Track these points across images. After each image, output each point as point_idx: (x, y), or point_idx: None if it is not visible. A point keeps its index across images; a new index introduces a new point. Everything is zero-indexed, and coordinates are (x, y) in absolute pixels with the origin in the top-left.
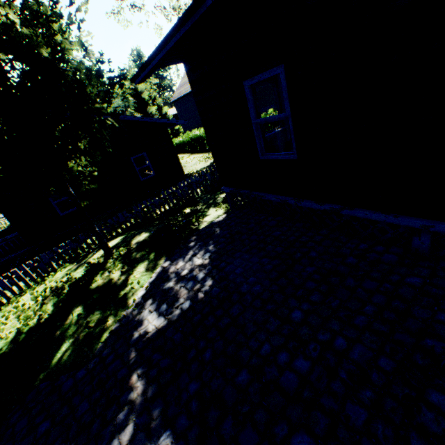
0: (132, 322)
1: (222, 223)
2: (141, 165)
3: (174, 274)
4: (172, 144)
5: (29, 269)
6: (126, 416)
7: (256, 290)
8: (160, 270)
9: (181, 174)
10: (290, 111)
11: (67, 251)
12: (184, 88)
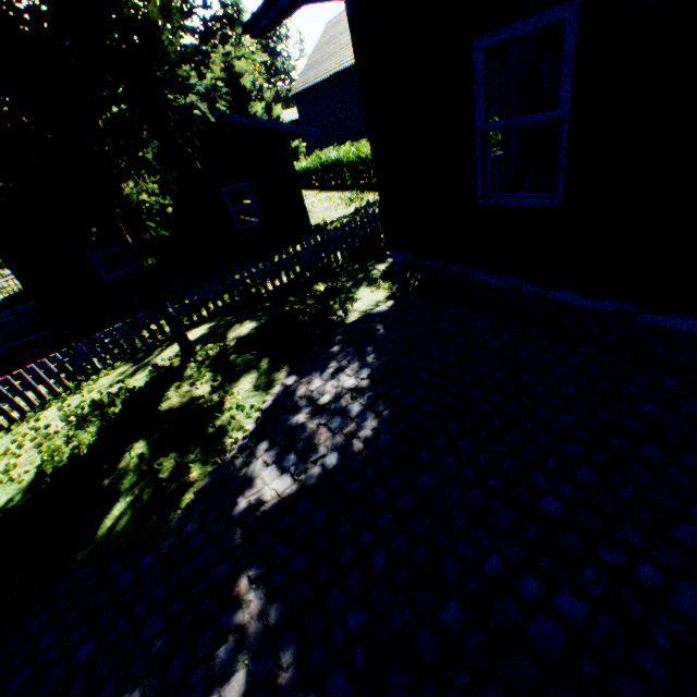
0: (234, 479)
1: (387, 316)
2: (236, 204)
3: (305, 400)
4: (292, 170)
5: (55, 367)
6: (232, 655)
7: (463, 447)
8: (279, 391)
9: (305, 224)
10: (570, 106)
11: (117, 341)
12: (314, 73)
